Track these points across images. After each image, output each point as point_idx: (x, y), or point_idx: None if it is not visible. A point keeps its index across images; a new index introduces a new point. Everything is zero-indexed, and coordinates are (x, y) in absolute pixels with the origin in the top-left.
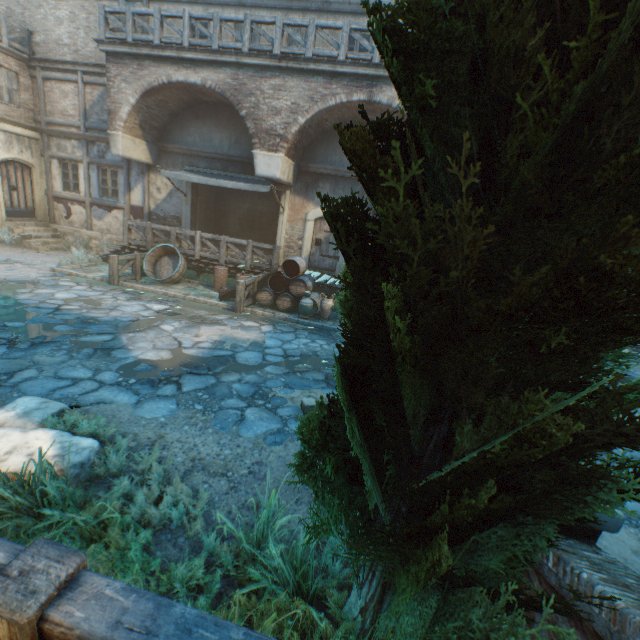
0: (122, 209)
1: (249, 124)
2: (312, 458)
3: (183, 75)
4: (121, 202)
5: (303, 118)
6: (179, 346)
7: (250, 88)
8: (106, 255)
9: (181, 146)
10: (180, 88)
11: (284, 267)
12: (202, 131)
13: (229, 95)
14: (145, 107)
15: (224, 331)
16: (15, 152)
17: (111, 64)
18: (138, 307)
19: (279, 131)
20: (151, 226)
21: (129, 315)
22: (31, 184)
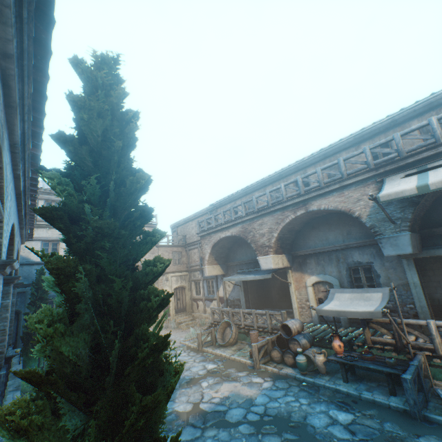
0: (216, 299)
1: (252, 245)
2: None
3: (224, 234)
4: (215, 296)
5: (275, 233)
6: (200, 400)
7: (249, 229)
8: (206, 328)
9: (234, 261)
10: (225, 238)
11: (284, 328)
12: (242, 251)
13: (242, 235)
14: (215, 251)
15: (235, 387)
16: (179, 283)
17: (202, 239)
18: (200, 367)
19: (266, 243)
20: (221, 309)
21: (192, 373)
22: (185, 295)
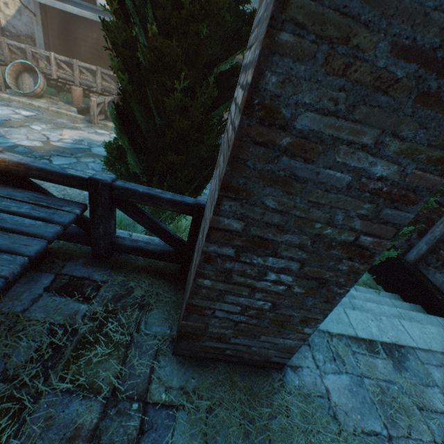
0: None
1: None
2: (114, 162)
3: None
4: None
5: None
6: (48, 140)
7: None
8: None
9: None
10: None
11: None
12: None
13: None
14: None
15: (82, 134)
16: None
17: None
18: (8, 111)
19: None
20: (6, 41)
21: (2, 116)
22: None
